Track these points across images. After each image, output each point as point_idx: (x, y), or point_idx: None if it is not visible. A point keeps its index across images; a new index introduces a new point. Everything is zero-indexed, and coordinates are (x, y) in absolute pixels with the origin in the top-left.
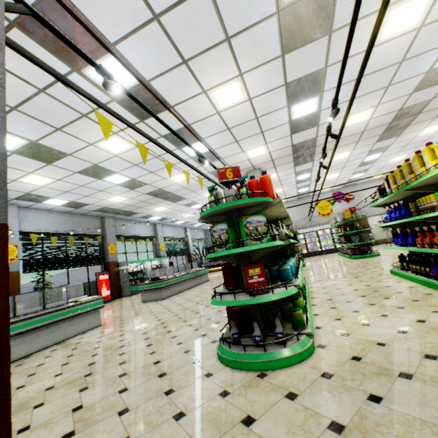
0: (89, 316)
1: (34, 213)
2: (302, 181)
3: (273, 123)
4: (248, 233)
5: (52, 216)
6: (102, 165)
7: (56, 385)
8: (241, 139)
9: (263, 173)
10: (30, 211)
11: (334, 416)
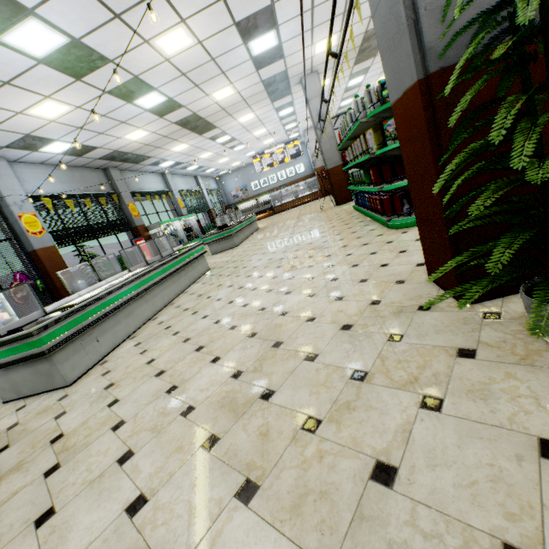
0: (201, 261)
1: (26, 169)
2: (351, 89)
3: None
4: None
5: (49, 172)
6: (144, 77)
7: (277, 276)
8: (318, 25)
9: None
10: (20, 166)
11: None
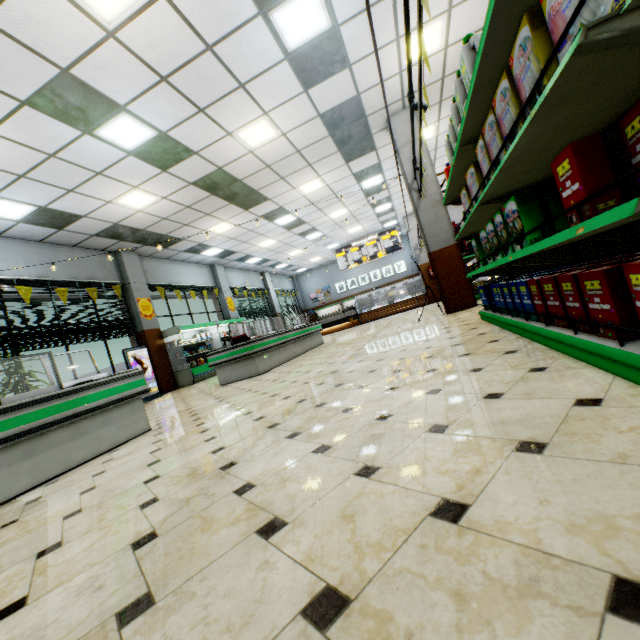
0: (120, 413)
1: None
2: None
3: None
4: None
5: (10, 248)
6: (83, 75)
7: None
8: None
9: None
10: None
11: None
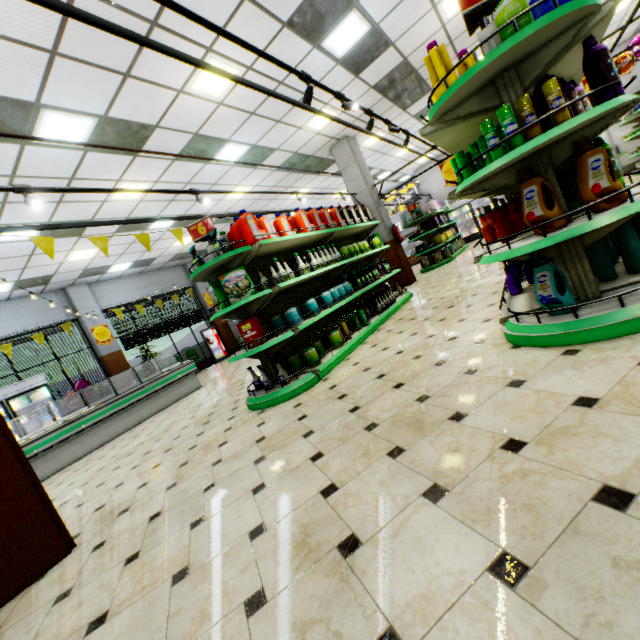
0: (186, 381)
1: (107, 285)
2: None
3: (313, 77)
4: (229, 292)
5: (127, 283)
6: (135, 215)
7: (145, 441)
8: (284, 116)
9: (241, 213)
10: (102, 284)
11: (267, 433)
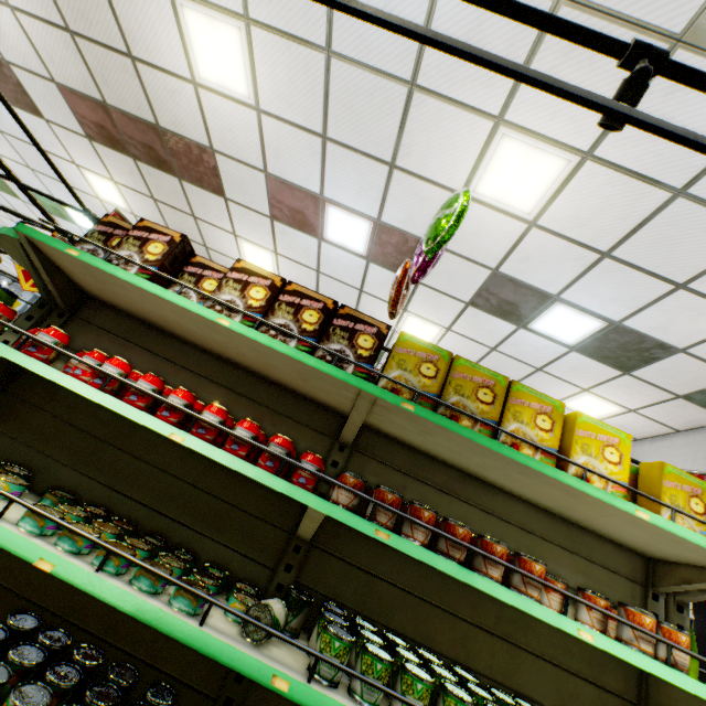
0: None
1: None
2: None
3: None
4: None
5: None
6: None
7: None
8: None
9: None
10: None
11: None
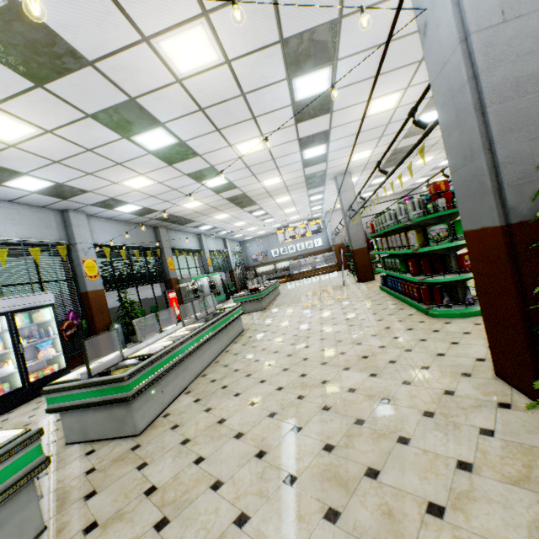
0: (238, 321)
1: (97, 222)
2: (373, 185)
3: (396, 129)
4: None
5: (113, 226)
6: (218, 167)
7: (325, 348)
8: (359, 143)
9: None
10: (94, 219)
11: None
